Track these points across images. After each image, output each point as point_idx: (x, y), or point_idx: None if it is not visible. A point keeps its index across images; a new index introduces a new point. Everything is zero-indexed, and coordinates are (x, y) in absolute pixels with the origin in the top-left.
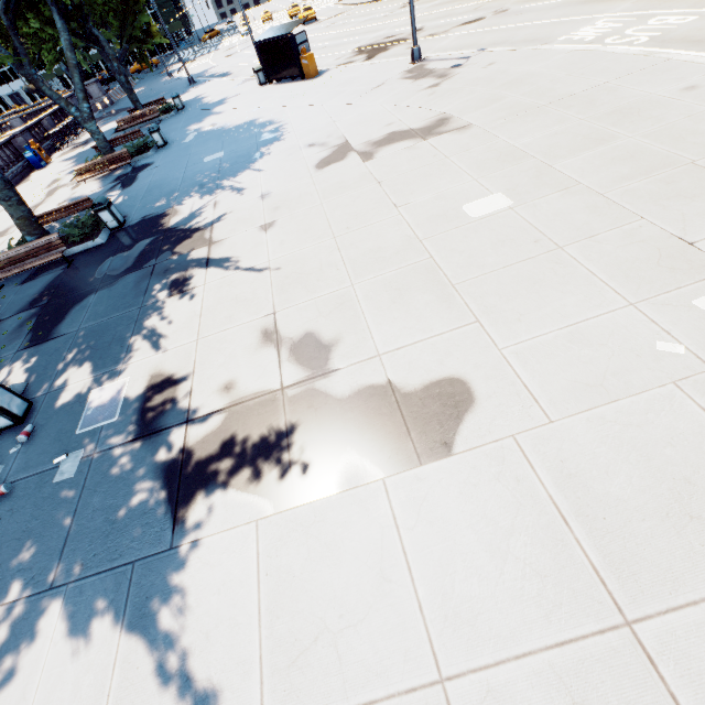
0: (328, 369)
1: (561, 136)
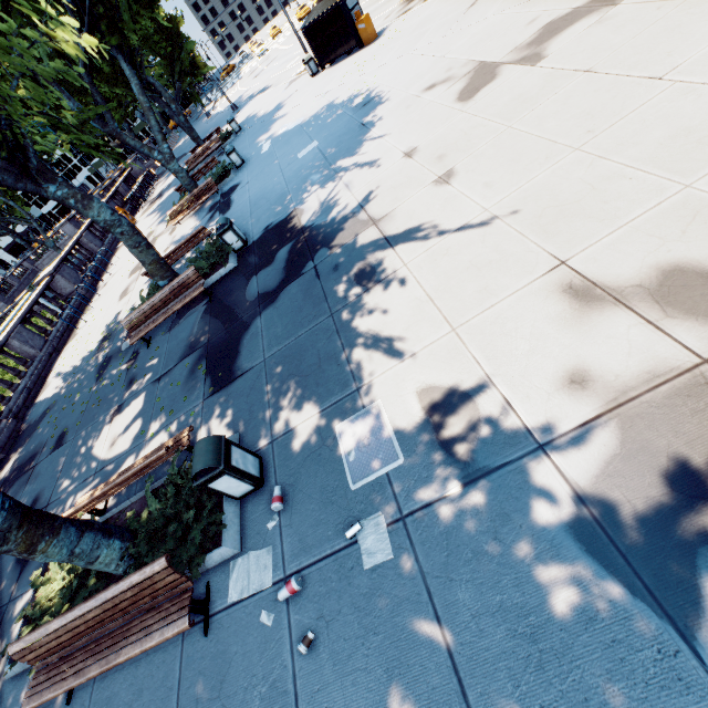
0: None
1: None
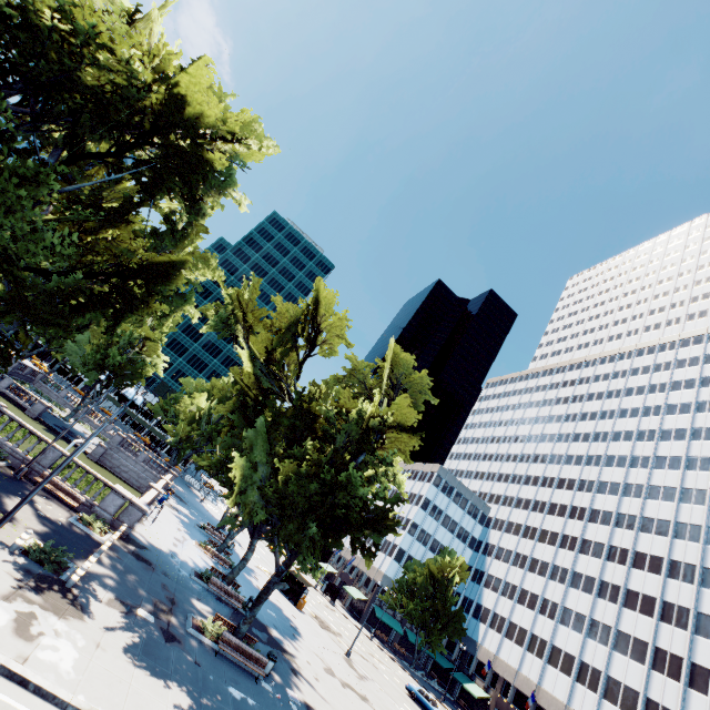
0: None
1: None
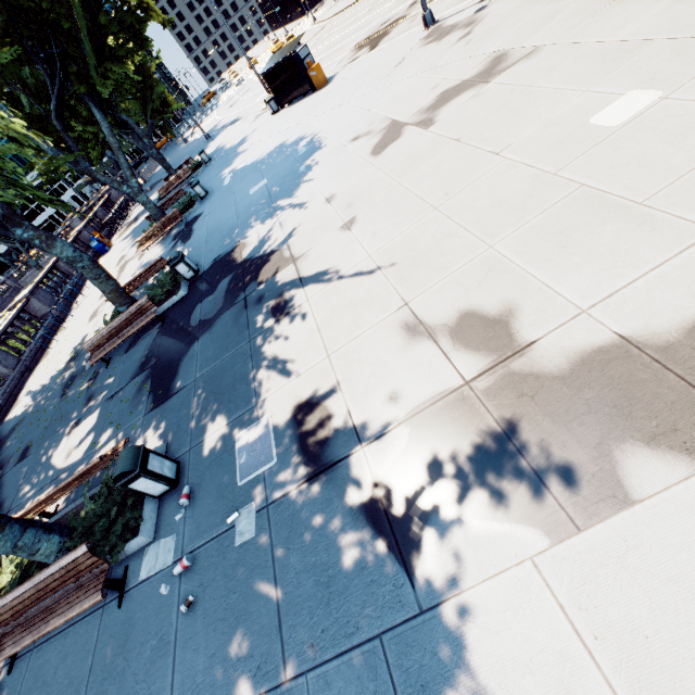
0: (519, 346)
1: (679, 5)
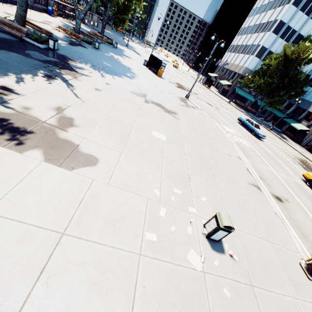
0: (65, 129)
1: (194, 139)
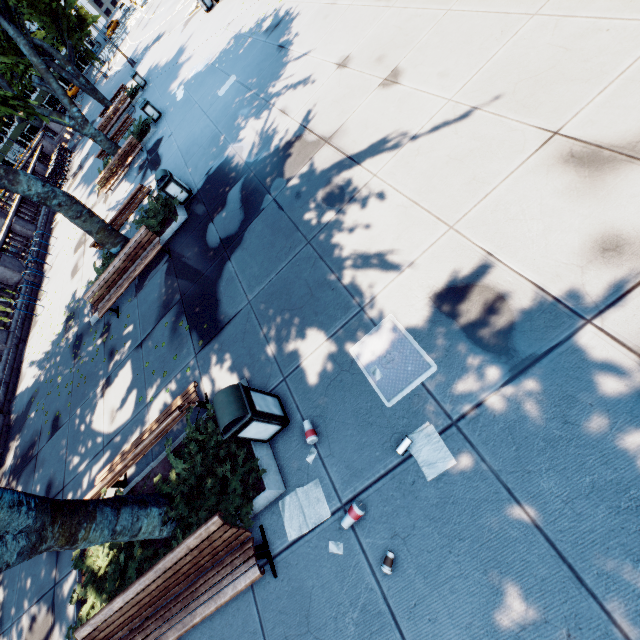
0: None
1: None
